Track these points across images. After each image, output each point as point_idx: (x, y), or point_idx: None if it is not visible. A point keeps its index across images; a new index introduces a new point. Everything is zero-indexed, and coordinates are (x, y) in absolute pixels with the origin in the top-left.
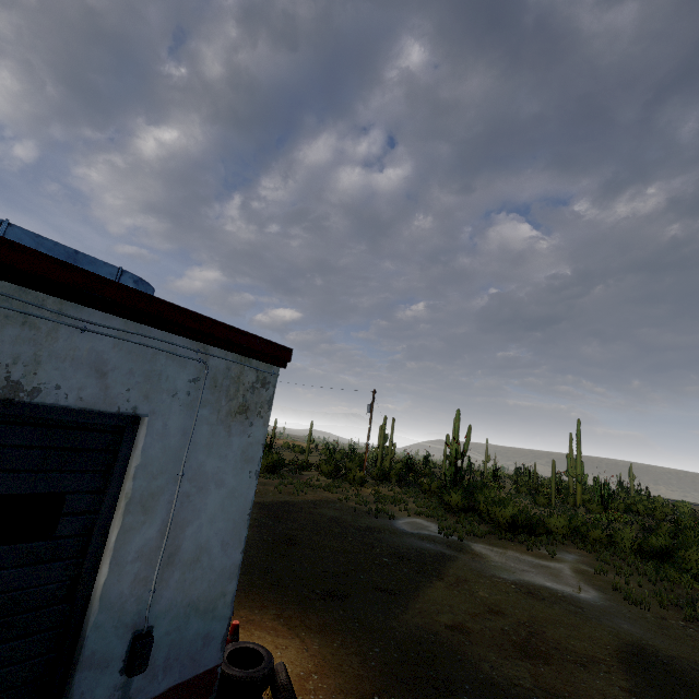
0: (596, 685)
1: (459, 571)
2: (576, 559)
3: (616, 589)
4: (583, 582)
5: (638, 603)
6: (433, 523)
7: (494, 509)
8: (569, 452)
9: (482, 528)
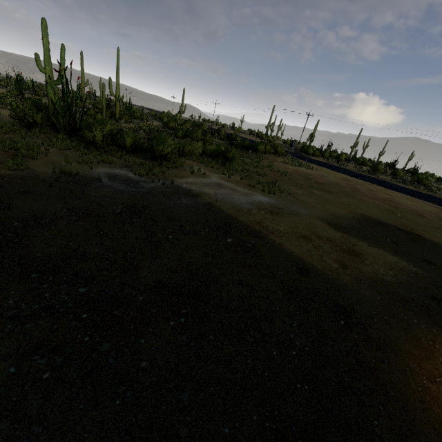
0: (372, 251)
1: (244, 218)
2: (204, 170)
3: (250, 186)
4: (242, 188)
5: (273, 193)
6: (119, 170)
7: (159, 148)
8: (81, 69)
9: (138, 160)
